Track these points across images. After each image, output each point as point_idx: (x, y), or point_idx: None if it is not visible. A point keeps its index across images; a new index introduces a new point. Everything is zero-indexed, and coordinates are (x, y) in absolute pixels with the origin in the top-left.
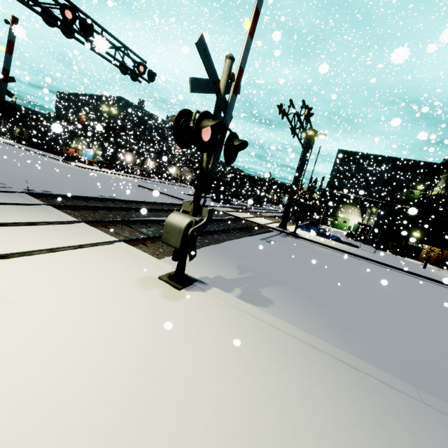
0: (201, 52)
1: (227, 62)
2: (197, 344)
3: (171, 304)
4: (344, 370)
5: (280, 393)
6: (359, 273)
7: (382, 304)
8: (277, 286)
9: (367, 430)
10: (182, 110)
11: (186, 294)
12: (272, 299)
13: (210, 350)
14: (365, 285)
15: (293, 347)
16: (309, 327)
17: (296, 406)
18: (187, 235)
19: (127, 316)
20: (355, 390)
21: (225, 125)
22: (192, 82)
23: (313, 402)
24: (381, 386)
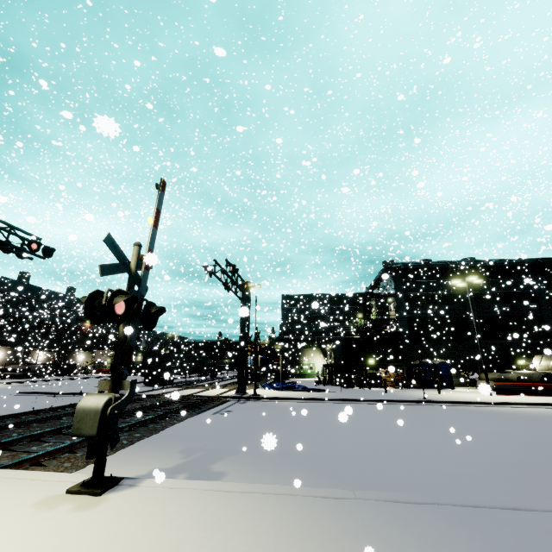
0: (109, 245)
1: (136, 248)
2: (126, 536)
3: (88, 512)
4: (290, 501)
5: (223, 541)
6: (324, 416)
7: (343, 437)
8: (232, 456)
9: (303, 536)
10: (93, 291)
11: (109, 496)
12: (225, 471)
13: (143, 536)
14: (329, 426)
15: (241, 501)
16: (265, 483)
17: (239, 544)
18: (106, 416)
19: (23, 544)
20: (299, 511)
21: (140, 297)
22: (102, 268)
23: (257, 535)
24: (323, 500)
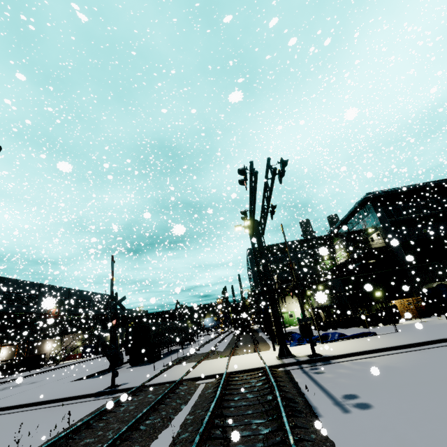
0: None
1: None
2: None
3: None
4: None
5: None
6: None
7: None
8: None
9: None
10: None
11: None
12: None
13: None
14: None
15: None
16: None
17: None
18: None
19: None
20: None
21: None
22: None
23: None
24: None
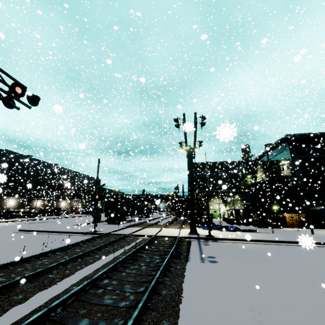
0: None
1: None
2: None
3: None
4: None
5: None
6: None
7: None
8: None
9: None
10: None
11: None
12: None
13: None
14: None
15: None
16: None
17: None
18: None
19: None
20: None
21: None
22: None
23: None
24: None
